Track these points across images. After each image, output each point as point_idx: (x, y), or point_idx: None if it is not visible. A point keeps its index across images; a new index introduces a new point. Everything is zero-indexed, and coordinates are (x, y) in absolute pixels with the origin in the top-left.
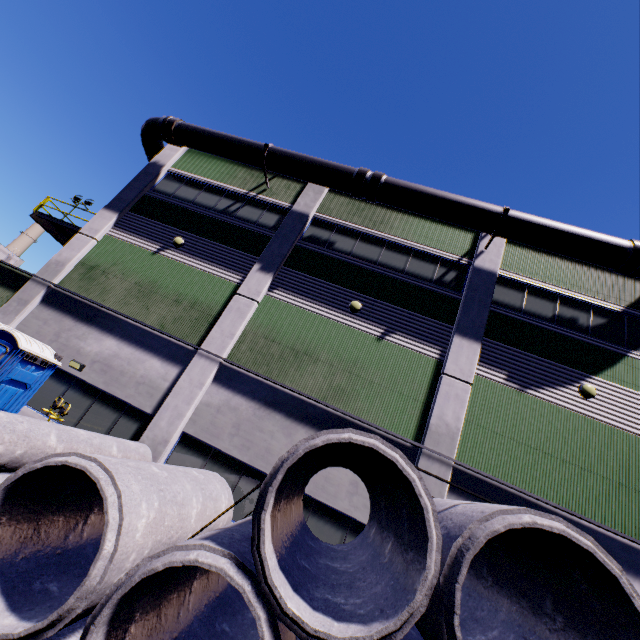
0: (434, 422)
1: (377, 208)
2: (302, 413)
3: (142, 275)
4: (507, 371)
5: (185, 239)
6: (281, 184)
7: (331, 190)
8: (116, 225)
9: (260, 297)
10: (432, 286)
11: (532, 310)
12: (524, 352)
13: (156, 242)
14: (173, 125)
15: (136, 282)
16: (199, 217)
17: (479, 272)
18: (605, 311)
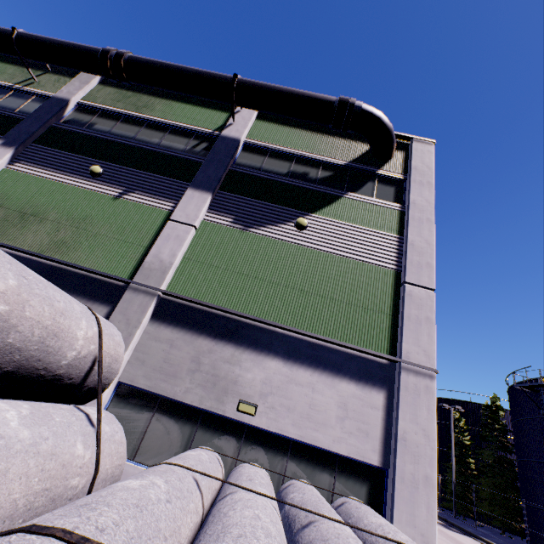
0: (149, 260)
1: (143, 96)
2: None
3: None
4: (235, 215)
5: None
6: (51, 78)
7: (102, 83)
8: None
9: None
10: (180, 154)
11: (270, 169)
12: (254, 200)
13: None
14: None
15: None
16: None
17: (224, 139)
18: (333, 167)
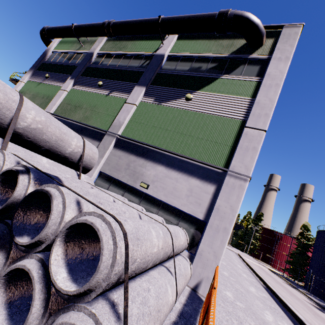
0: (115, 122)
1: (123, 42)
2: (71, 127)
3: (35, 91)
4: (155, 97)
5: (51, 75)
6: (89, 44)
7: (107, 40)
8: (31, 76)
9: (68, 89)
10: (135, 69)
11: (179, 68)
12: (167, 87)
13: (42, 79)
14: (45, 29)
15: (33, 94)
16: (57, 66)
17: (156, 56)
18: (218, 60)
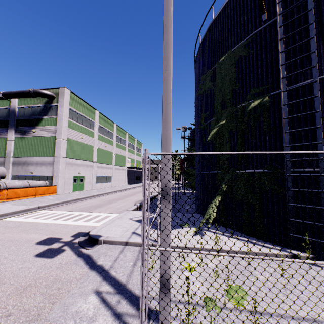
0: (7, 151)
1: None
2: None
3: None
4: (21, 133)
5: None
6: None
7: None
8: None
9: None
10: (4, 119)
11: (26, 115)
12: (24, 127)
13: None
14: None
15: None
16: None
17: (12, 110)
18: (41, 107)
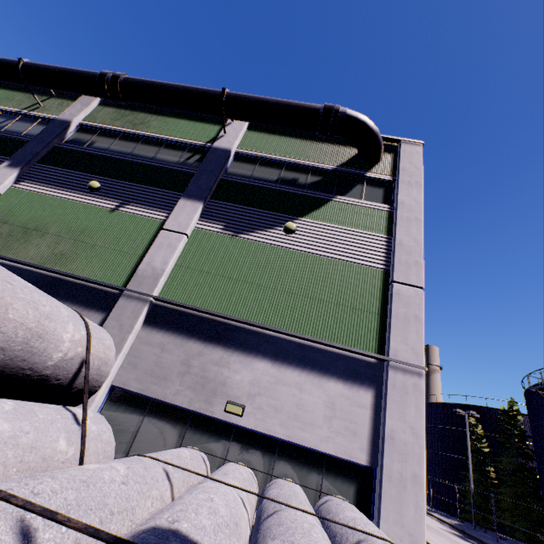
0: (142, 268)
1: (140, 114)
2: None
3: None
4: (225, 223)
5: None
6: (55, 102)
7: (101, 104)
8: None
9: (1, 188)
10: (174, 166)
11: (261, 177)
12: (244, 207)
13: None
14: None
15: None
16: None
17: (216, 151)
18: (322, 171)
